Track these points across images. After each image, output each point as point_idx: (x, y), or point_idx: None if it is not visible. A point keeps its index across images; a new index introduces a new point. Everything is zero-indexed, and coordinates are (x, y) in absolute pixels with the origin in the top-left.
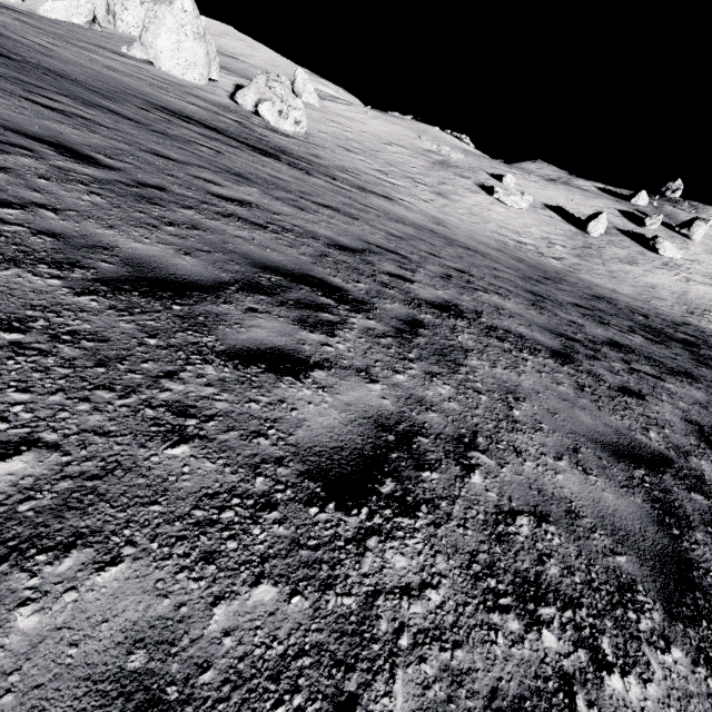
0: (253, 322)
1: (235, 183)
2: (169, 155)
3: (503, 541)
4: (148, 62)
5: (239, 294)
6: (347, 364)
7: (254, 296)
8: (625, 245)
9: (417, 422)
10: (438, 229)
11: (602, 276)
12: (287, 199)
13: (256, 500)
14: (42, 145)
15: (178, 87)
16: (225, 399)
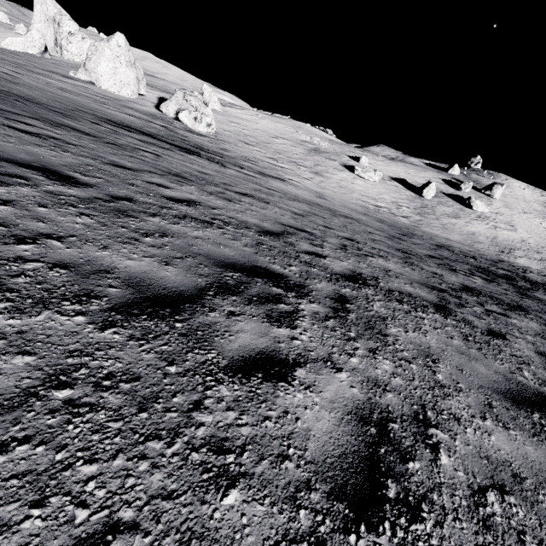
0: (236, 326)
1: (178, 183)
2: (125, 164)
3: (489, 526)
4: (91, 83)
5: (217, 298)
6: (315, 356)
7: (228, 298)
8: (450, 204)
9: (383, 406)
10: (322, 202)
11: (438, 228)
12: (217, 193)
13: (307, 540)
14: (32, 171)
15: (116, 101)
16: (246, 423)
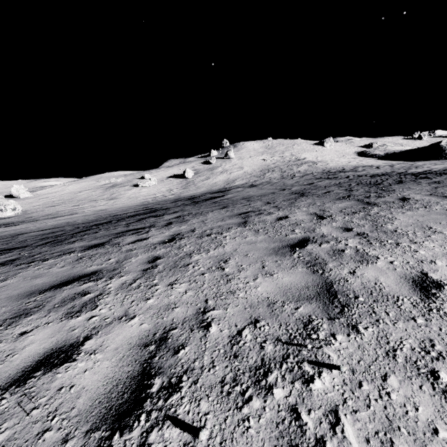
0: None
1: None
2: None
3: None
4: None
5: None
6: None
7: None
8: (205, 174)
9: None
10: (93, 213)
11: (193, 190)
12: None
13: None
14: None
15: None
16: None
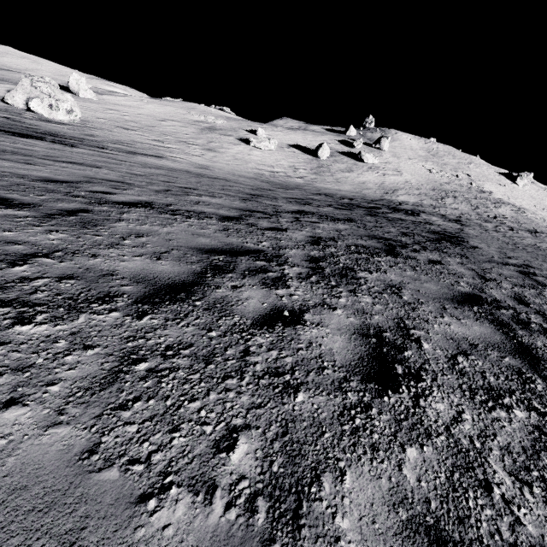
0: None
1: None
2: None
3: (2, 289)
4: None
5: None
6: None
7: None
8: (344, 161)
9: None
10: (197, 170)
11: (331, 183)
12: (18, 159)
13: None
14: None
15: None
16: None
